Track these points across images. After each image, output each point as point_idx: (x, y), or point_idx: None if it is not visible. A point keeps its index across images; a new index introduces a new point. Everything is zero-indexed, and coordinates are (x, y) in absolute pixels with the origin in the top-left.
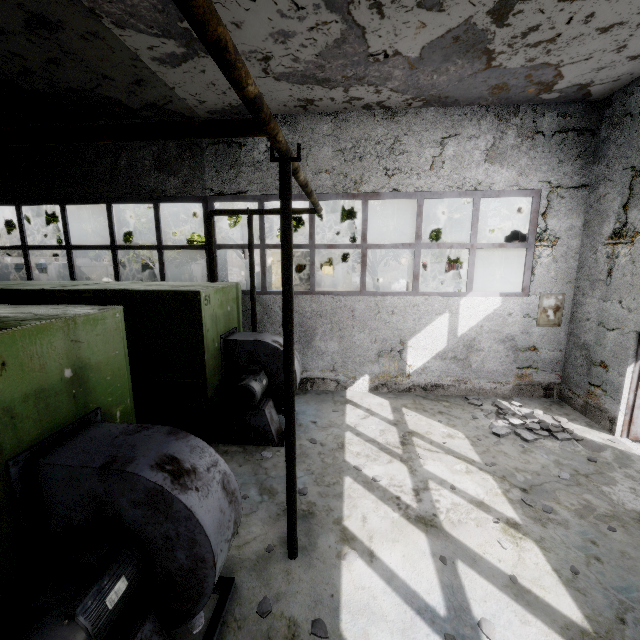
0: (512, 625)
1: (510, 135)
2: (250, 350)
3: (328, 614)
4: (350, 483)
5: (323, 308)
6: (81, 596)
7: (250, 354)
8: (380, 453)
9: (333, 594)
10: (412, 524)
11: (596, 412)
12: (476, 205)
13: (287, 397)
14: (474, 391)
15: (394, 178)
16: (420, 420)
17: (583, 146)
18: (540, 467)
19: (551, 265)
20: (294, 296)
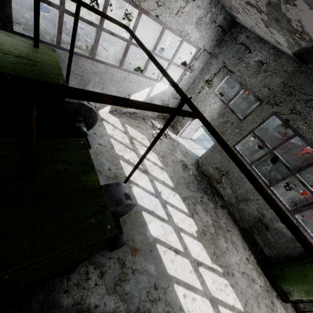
0: (164, 191)
1: (208, 16)
2: (75, 107)
3: (134, 201)
4: (122, 163)
5: (97, 70)
6: (121, 230)
7: (75, 109)
8: (126, 148)
9: (133, 197)
10: (143, 173)
11: (175, 128)
12: (181, 44)
13: (141, 162)
14: (145, 116)
15: (160, 8)
16: (133, 131)
17: (220, 37)
18: (164, 149)
19: (187, 79)
20: (81, 57)
